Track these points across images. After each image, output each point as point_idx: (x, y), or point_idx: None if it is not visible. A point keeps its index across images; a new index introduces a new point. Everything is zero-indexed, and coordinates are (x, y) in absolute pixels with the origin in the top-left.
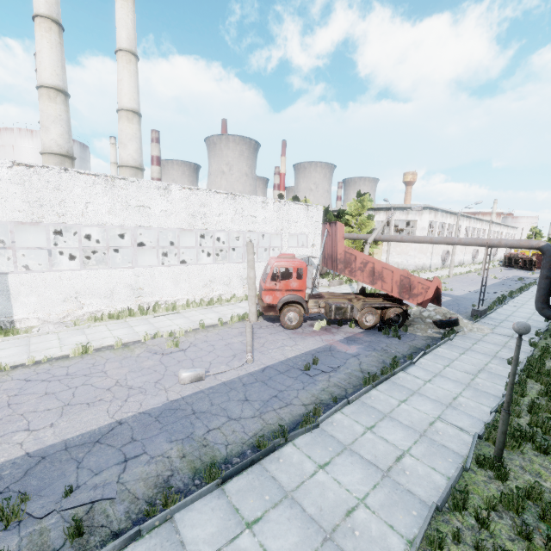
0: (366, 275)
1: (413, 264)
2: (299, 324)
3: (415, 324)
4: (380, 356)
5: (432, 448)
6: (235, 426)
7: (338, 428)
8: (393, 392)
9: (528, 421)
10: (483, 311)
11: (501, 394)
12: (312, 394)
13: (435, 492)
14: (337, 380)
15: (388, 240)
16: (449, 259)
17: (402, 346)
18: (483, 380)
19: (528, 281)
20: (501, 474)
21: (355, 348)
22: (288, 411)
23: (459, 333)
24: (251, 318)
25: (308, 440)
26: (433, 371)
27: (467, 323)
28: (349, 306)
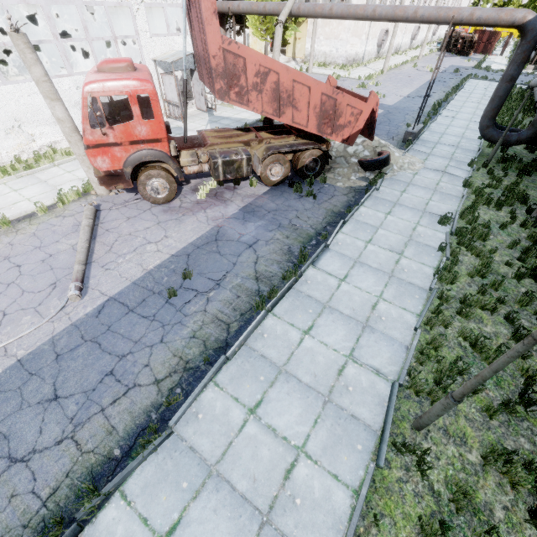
0: (266, 98)
1: (344, 55)
2: (172, 194)
3: (337, 167)
4: (285, 240)
5: (338, 427)
6: (18, 481)
7: (205, 425)
8: (295, 314)
9: (456, 330)
10: (418, 133)
11: (428, 284)
12: (173, 352)
13: (333, 534)
14: (217, 308)
15: (311, 15)
16: (386, 44)
17: (317, 213)
18: (409, 262)
19: (463, 73)
20: (423, 470)
21: (254, 228)
22: (127, 408)
23: (387, 175)
24: (98, 191)
25: (150, 474)
26: (351, 256)
27: (399, 157)
28: (244, 158)
